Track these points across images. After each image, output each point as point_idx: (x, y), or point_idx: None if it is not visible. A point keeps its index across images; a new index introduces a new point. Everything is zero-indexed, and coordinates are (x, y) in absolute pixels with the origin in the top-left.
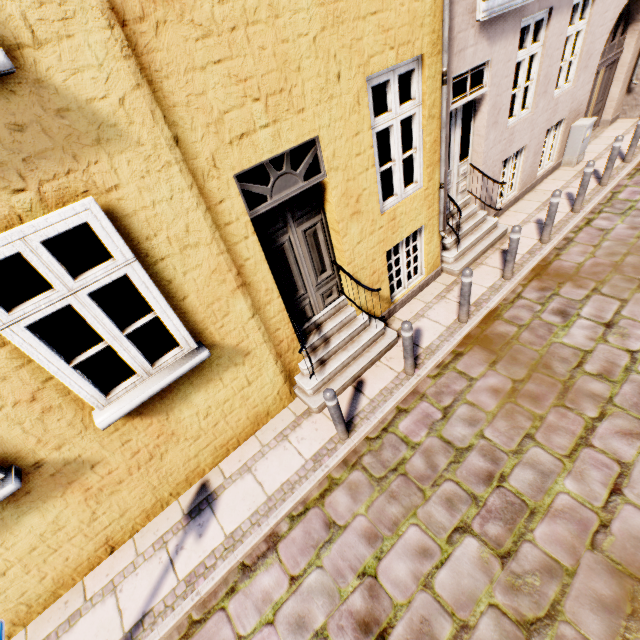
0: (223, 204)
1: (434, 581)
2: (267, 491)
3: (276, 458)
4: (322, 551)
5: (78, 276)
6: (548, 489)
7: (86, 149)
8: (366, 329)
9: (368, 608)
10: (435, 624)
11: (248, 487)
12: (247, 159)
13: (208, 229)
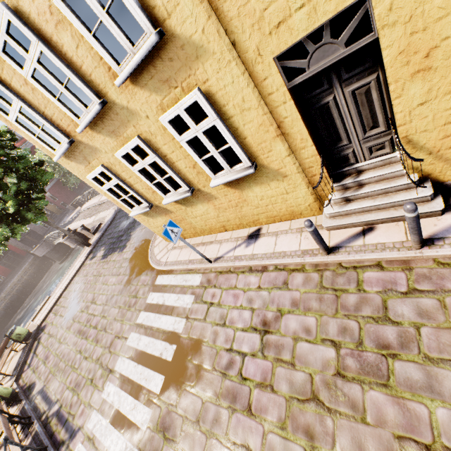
0: (266, 80)
1: (299, 342)
2: (275, 249)
3: (289, 238)
4: (274, 289)
5: (199, 123)
6: (418, 394)
7: (193, 63)
8: (409, 190)
9: (270, 320)
10: (284, 351)
11: (270, 242)
12: (284, 42)
13: (255, 99)
